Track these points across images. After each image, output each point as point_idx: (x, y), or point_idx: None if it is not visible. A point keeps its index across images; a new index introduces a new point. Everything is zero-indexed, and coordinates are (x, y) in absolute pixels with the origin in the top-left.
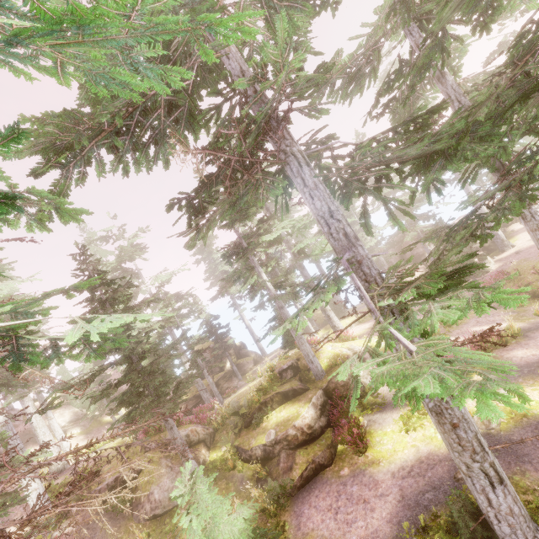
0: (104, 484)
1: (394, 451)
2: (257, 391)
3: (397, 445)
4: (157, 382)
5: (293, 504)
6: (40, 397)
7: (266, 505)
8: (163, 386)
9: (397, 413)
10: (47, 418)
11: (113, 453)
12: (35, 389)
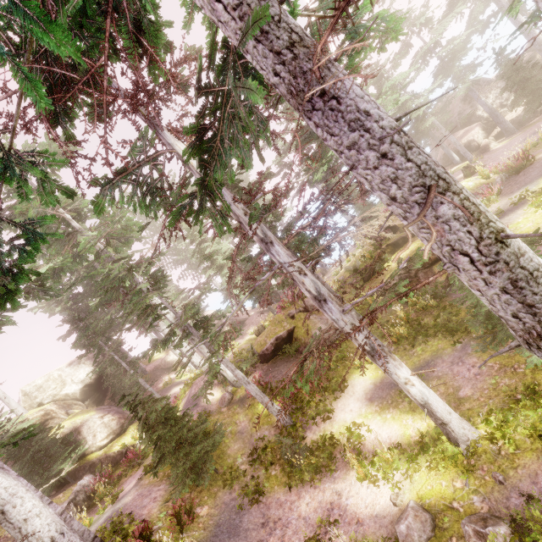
0: (268, 345)
1: (537, 224)
2: (361, 258)
3: (537, 220)
4: (295, 242)
5: (449, 295)
6: (159, 336)
7: (425, 303)
8: (302, 243)
9: (521, 210)
10: (171, 350)
11: (248, 345)
12: (154, 328)
